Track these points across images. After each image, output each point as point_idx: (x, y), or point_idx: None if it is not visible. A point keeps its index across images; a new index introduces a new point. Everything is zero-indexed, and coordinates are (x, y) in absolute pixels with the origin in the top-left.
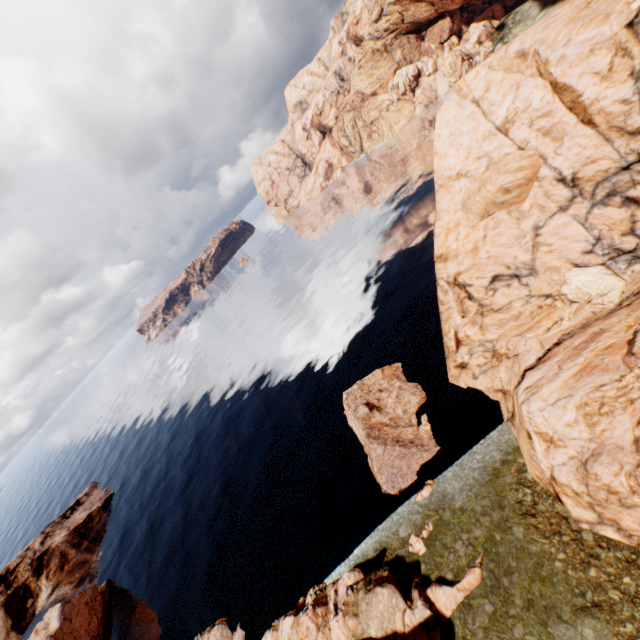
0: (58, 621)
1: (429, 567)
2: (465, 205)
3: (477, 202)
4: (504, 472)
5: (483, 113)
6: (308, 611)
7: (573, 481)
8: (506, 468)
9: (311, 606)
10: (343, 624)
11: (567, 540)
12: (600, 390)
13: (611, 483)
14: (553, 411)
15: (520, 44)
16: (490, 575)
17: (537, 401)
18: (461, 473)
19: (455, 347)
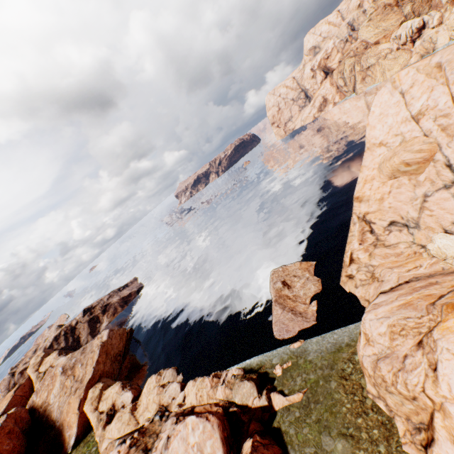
0: (106, 337)
1: (278, 383)
2: (380, 166)
3: (386, 167)
4: (344, 350)
5: (405, 103)
6: (210, 377)
7: (369, 367)
8: (346, 348)
9: (212, 376)
10: (223, 390)
11: (356, 399)
12: (406, 320)
13: (385, 375)
14: (375, 323)
15: (440, 57)
16: (306, 399)
17: (372, 314)
18: (321, 342)
19: (348, 263)
